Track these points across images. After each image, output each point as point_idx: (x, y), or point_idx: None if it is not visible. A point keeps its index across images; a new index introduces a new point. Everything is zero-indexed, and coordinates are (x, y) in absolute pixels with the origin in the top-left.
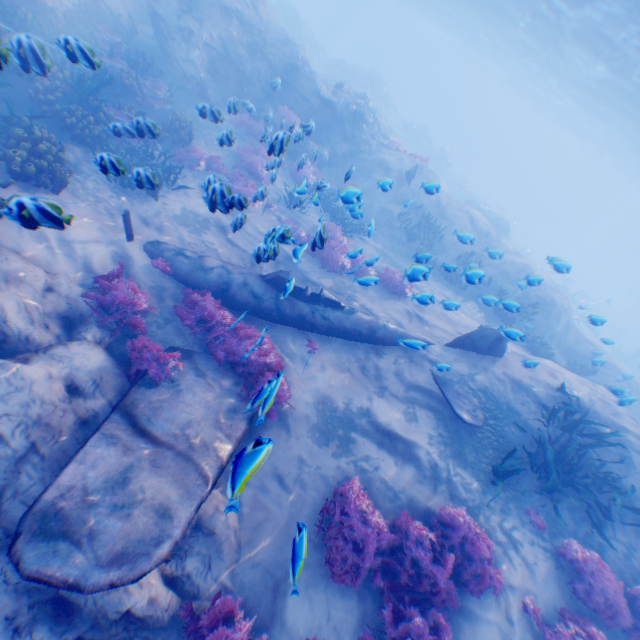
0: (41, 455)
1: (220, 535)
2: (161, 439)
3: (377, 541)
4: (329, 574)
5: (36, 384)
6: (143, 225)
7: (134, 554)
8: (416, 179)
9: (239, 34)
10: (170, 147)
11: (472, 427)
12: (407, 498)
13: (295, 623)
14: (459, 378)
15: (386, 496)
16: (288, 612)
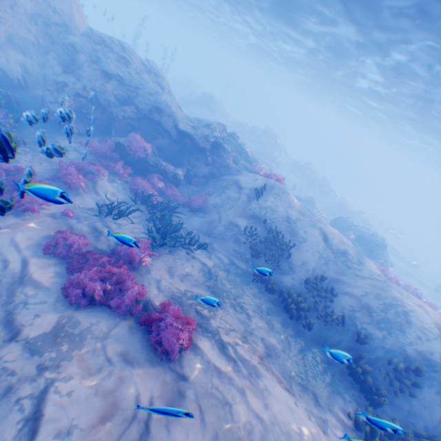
0: None
1: None
2: None
3: None
4: None
5: None
6: None
7: None
8: (266, 195)
9: (115, 88)
10: None
11: None
12: None
13: None
14: None
15: None
16: None
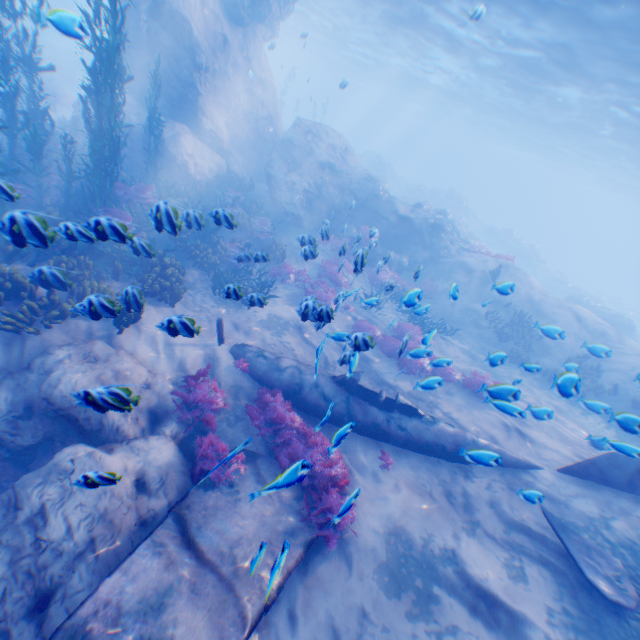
0: (97, 555)
1: None
2: (206, 556)
3: None
4: None
5: None
6: (233, 329)
7: None
8: (502, 277)
9: (329, 178)
10: (265, 264)
11: (620, 608)
12: None
13: None
14: (587, 523)
15: None
16: None
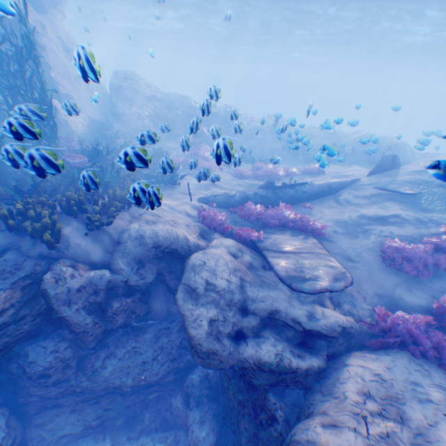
0: (247, 282)
1: (346, 289)
2: (292, 252)
3: (424, 252)
4: (413, 280)
5: (222, 255)
6: (186, 196)
7: (338, 277)
8: (279, 126)
9: (158, 105)
10: None
11: (417, 197)
12: (418, 235)
13: (418, 305)
14: (389, 183)
15: (407, 239)
16: (410, 303)
